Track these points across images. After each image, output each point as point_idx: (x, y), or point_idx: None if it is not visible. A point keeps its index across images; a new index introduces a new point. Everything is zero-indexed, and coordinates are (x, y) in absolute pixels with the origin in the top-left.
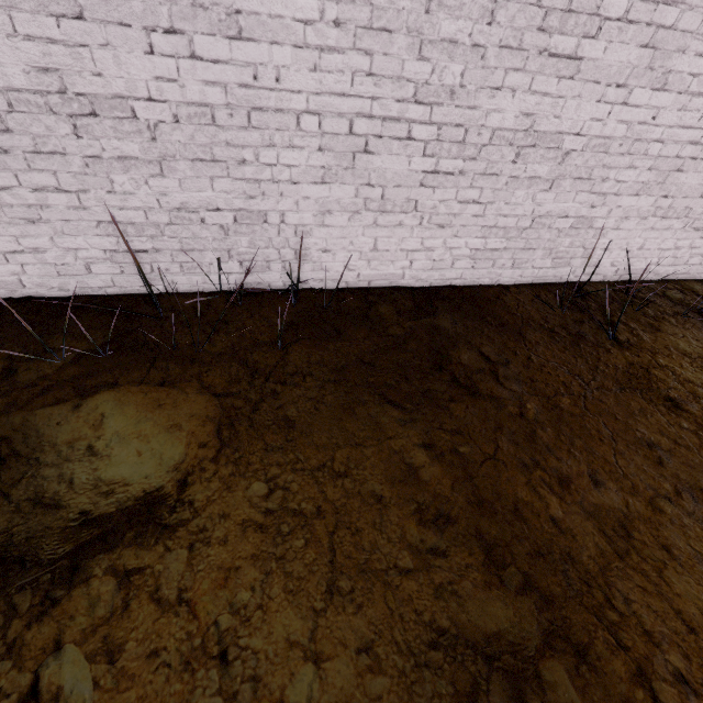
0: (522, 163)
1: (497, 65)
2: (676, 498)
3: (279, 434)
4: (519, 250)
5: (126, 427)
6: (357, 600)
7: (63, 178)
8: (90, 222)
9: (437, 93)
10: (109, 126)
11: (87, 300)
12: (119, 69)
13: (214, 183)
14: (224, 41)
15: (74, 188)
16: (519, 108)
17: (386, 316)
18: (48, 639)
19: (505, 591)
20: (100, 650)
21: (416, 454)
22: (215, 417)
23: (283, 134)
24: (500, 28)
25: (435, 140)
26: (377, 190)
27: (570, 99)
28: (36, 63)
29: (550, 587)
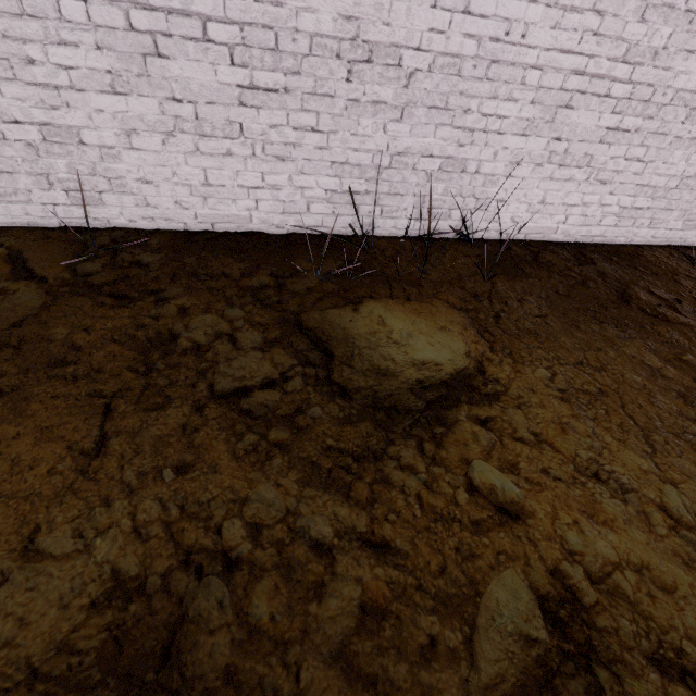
0: (689, 124)
1: None
2: None
3: (529, 339)
4: (658, 211)
5: (406, 326)
6: (674, 449)
7: (322, 119)
8: (326, 162)
9: (643, 54)
10: (376, 73)
11: (300, 237)
12: (404, 21)
13: (437, 131)
14: None
15: (326, 129)
16: None
17: (555, 262)
18: (459, 457)
19: None
20: (503, 466)
21: (651, 358)
22: (470, 324)
23: (508, 87)
24: None
25: (626, 98)
26: (563, 144)
27: None
28: (344, 12)
29: None
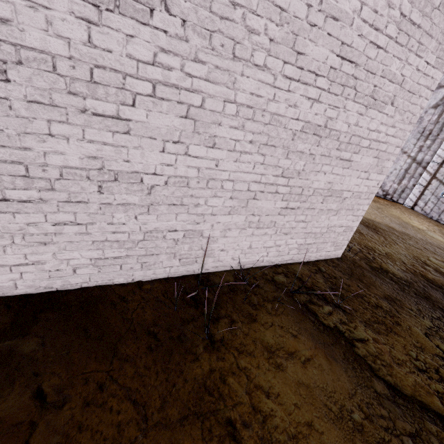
0: (109, 193)
1: (34, 115)
2: None
3: None
4: (142, 256)
5: None
6: None
7: None
8: None
9: None
10: None
11: None
12: None
13: None
14: None
15: None
16: (81, 151)
17: None
18: None
19: None
20: None
21: None
22: None
23: None
24: (20, 85)
25: None
26: None
27: (133, 148)
28: None
29: None
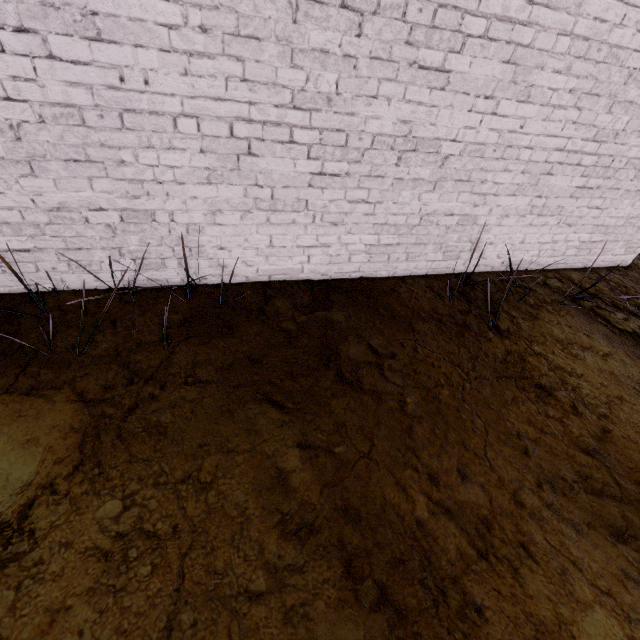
0: (405, 166)
1: (370, 75)
2: (537, 489)
3: (148, 443)
4: (411, 245)
5: None
6: (198, 635)
7: None
8: None
9: (315, 100)
10: None
11: None
12: None
13: (93, 184)
14: (83, 42)
15: None
16: (396, 115)
17: (281, 311)
18: None
19: (359, 609)
20: None
21: (289, 458)
22: (80, 428)
23: (161, 136)
24: (369, 40)
25: (318, 143)
26: (266, 190)
27: (443, 108)
28: None
29: (406, 599)
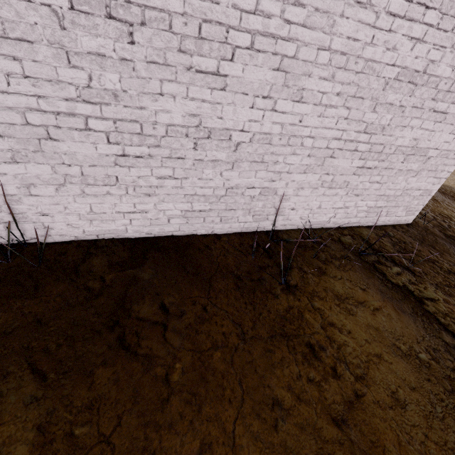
0: (202, 150)
1: (150, 76)
2: None
3: None
4: (222, 211)
5: None
6: None
7: None
8: None
9: (102, 95)
10: None
11: None
12: None
13: None
14: None
15: None
16: (183, 109)
17: (94, 269)
18: None
19: None
20: None
21: (17, 447)
22: None
23: None
24: (142, 46)
25: (115, 131)
26: (74, 168)
27: (227, 105)
28: None
29: None
